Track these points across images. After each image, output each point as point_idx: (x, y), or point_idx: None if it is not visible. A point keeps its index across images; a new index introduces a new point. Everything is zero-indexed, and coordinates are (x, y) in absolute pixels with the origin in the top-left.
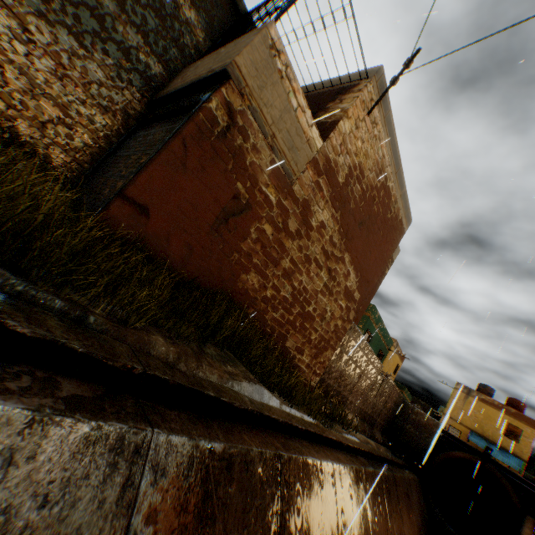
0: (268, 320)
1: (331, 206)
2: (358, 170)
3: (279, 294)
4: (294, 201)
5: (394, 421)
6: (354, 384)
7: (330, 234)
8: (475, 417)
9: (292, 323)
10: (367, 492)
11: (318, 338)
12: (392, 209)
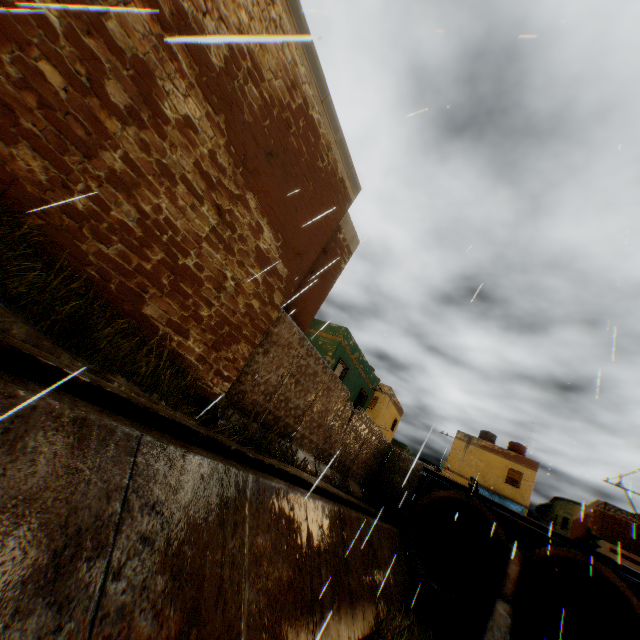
0: (90, 254)
1: (203, 100)
2: (249, 62)
3: (109, 214)
4: (113, 52)
5: (379, 473)
6: (303, 410)
7: (210, 147)
8: (477, 467)
9: (153, 277)
10: (253, 509)
11: (217, 319)
12: (324, 156)
